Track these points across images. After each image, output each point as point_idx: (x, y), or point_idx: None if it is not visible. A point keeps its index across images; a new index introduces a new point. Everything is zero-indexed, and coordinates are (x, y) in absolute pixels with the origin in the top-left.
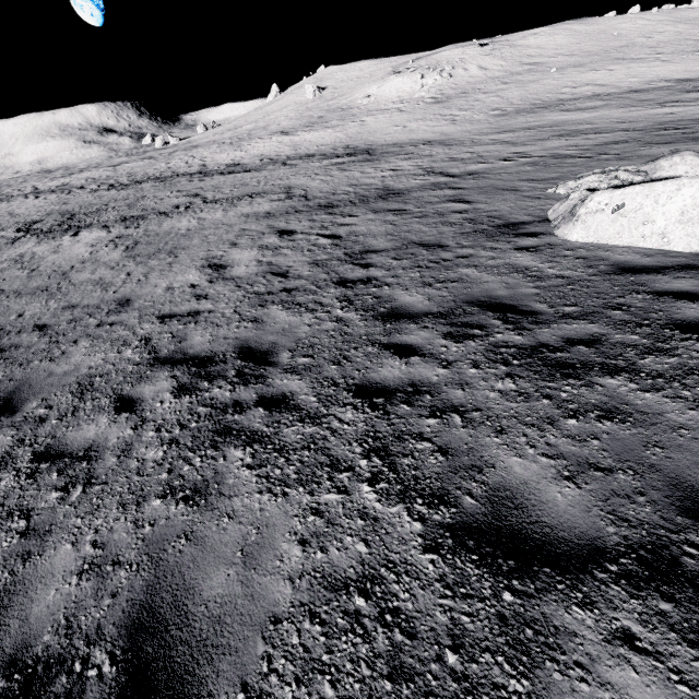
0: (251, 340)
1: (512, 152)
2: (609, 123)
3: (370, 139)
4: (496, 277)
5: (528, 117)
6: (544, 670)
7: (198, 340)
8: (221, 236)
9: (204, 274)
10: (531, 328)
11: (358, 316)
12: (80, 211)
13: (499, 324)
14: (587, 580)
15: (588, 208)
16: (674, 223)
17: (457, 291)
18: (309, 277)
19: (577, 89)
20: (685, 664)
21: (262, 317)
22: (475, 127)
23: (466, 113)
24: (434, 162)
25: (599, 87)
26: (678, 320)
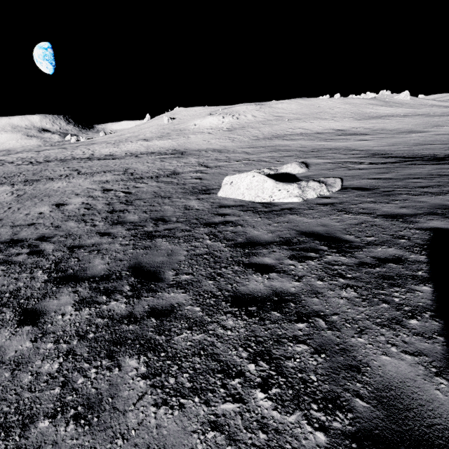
0: (48, 233)
1: (244, 157)
2: (296, 147)
3: (188, 146)
4: (174, 209)
5: (267, 141)
6: (45, 299)
7: (23, 234)
8: (73, 191)
9: (50, 208)
10: (160, 226)
11: (103, 224)
12: (2, 175)
13: (151, 225)
14: (81, 283)
15: (223, 182)
16: (245, 189)
17: (153, 214)
18: (99, 209)
19: (294, 130)
20: (83, 293)
21: (62, 225)
22: (241, 144)
23: (241, 137)
24: (207, 160)
25: (304, 130)
26: (208, 222)
